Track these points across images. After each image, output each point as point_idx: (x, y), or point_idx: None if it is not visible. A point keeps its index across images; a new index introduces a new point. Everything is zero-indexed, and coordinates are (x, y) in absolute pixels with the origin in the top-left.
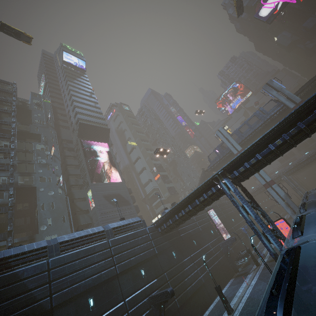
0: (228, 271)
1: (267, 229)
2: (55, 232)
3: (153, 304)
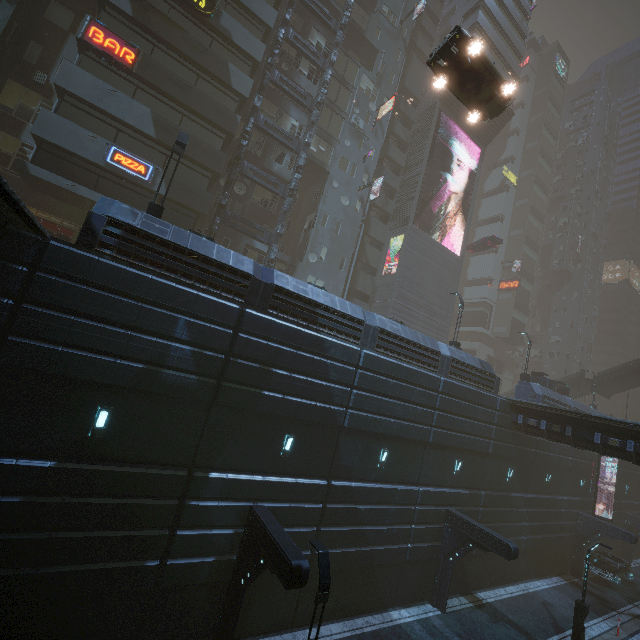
0: (560, 561)
1: None
2: (323, 277)
3: (452, 527)
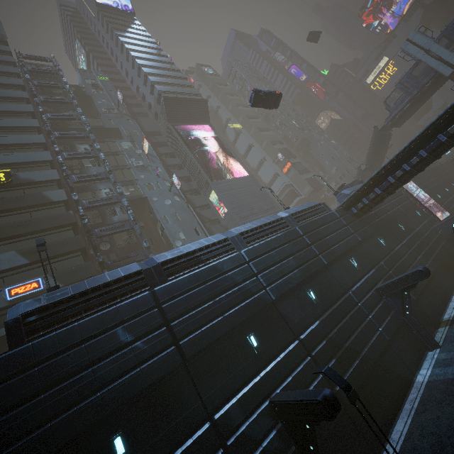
0: None
1: None
2: None
3: (387, 295)
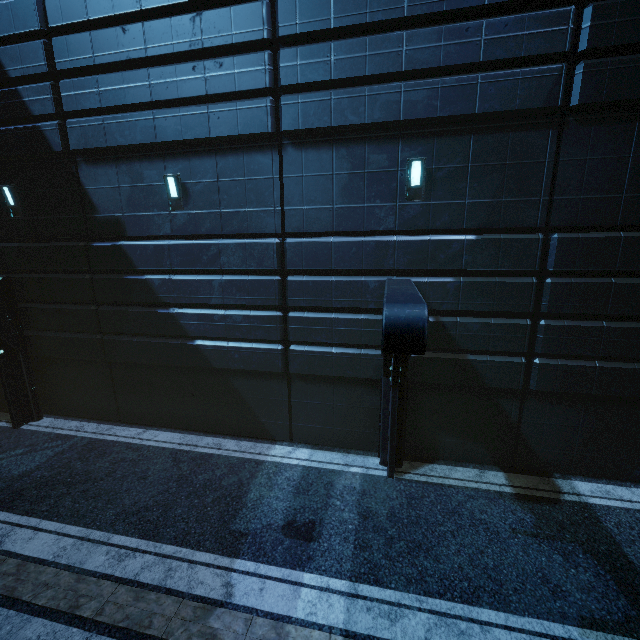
0: None
1: None
2: None
3: None
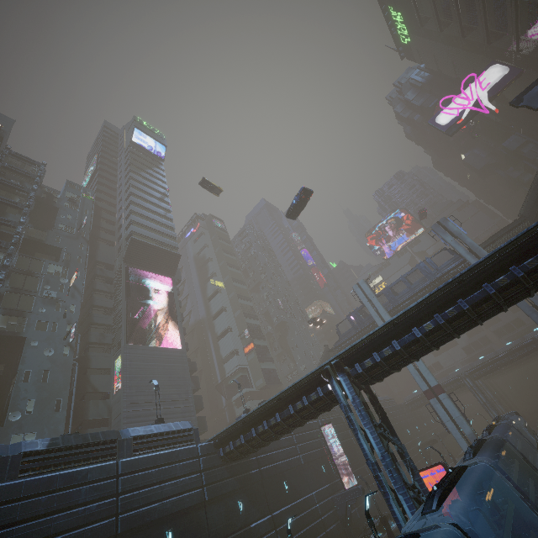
0: None
1: (401, 484)
2: (34, 428)
3: None
